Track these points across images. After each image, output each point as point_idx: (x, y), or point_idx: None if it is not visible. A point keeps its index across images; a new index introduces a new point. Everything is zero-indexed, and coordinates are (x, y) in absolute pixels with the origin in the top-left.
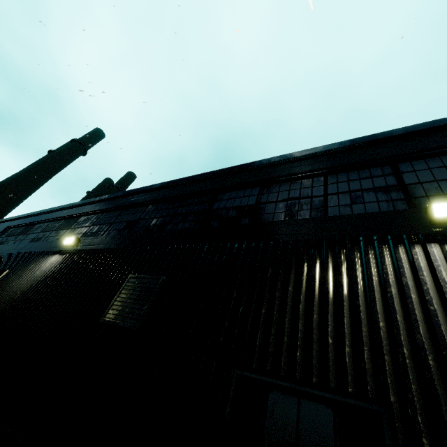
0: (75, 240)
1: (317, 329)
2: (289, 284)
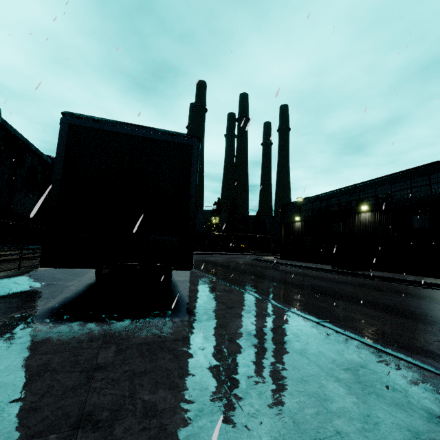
0: (367, 207)
1: None
2: None
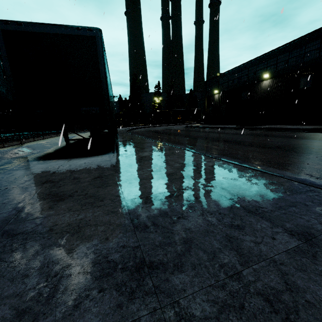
0: (268, 75)
1: None
2: None
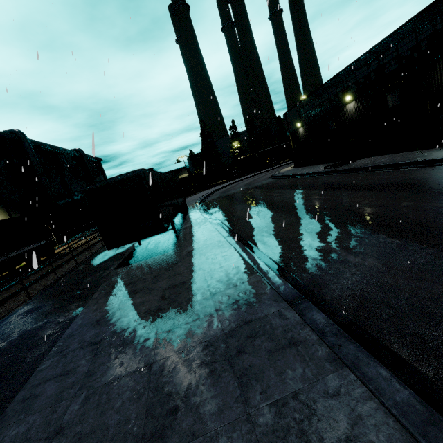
0: (350, 97)
1: (442, 80)
2: (434, 73)
